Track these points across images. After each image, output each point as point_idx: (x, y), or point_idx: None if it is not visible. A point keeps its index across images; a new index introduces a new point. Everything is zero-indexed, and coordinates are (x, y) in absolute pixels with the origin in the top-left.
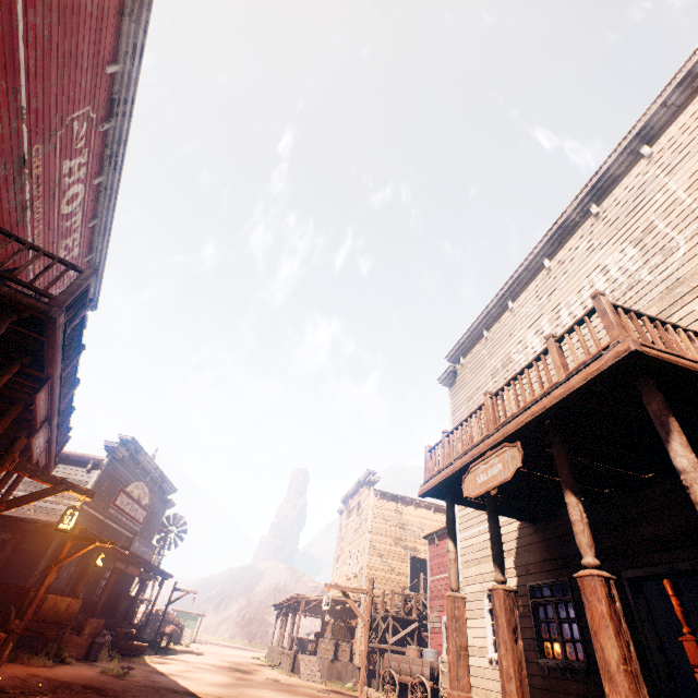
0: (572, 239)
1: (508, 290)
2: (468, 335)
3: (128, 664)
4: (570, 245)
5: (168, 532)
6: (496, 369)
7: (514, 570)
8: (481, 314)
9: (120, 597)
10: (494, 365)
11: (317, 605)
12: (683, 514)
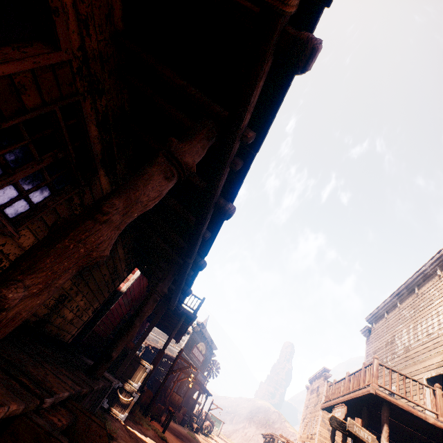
0: (428, 282)
1: (397, 295)
2: (377, 311)
3: (194, 434)
4: (427, 286)
5: (211, 368)
6: (388, 342)
7: None
8: (383, 302)
9: (190, 397)
10: (387, 339)
11: None
12: None
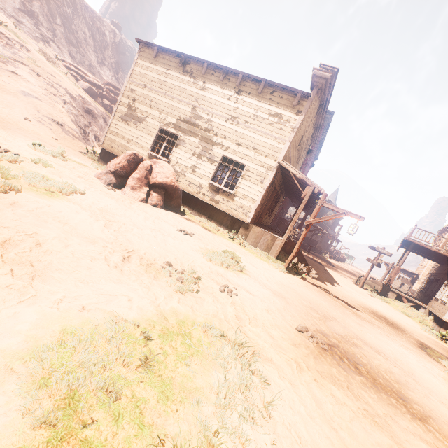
0: None
1: None
2: None
3: (327, 258)
4: None
5: (341, 226)
6: None
7: (432, 274)
8: None
9: (325, 243)
10: None
11: (404, 271)
12: (447, 270)
